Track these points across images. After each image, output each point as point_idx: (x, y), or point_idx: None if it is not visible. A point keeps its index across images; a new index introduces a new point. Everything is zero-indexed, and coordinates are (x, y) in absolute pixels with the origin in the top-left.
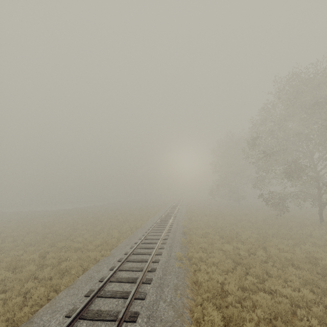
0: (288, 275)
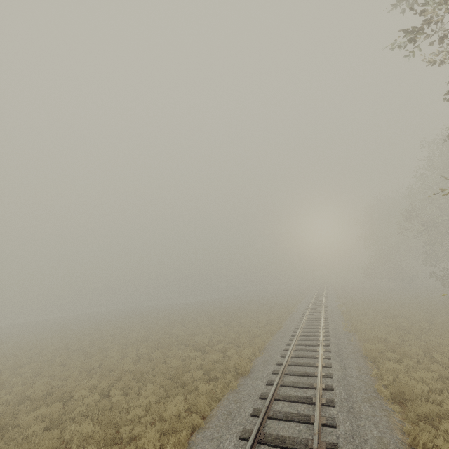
0: (445, 333)
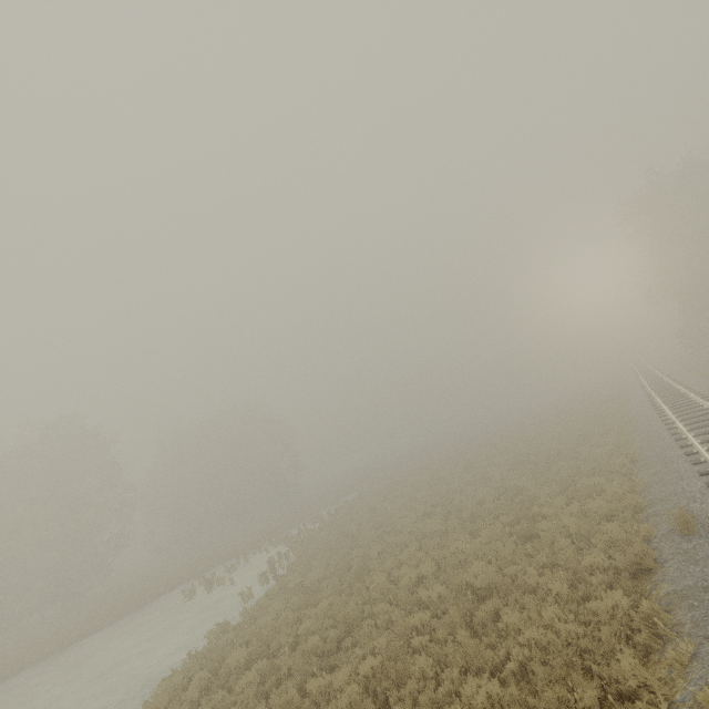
0: None
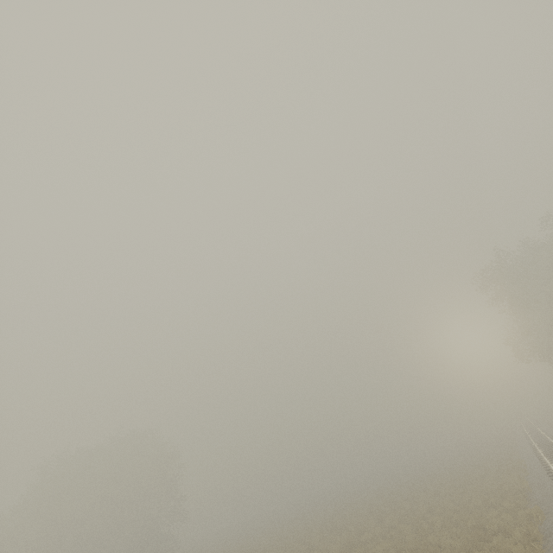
0: None
